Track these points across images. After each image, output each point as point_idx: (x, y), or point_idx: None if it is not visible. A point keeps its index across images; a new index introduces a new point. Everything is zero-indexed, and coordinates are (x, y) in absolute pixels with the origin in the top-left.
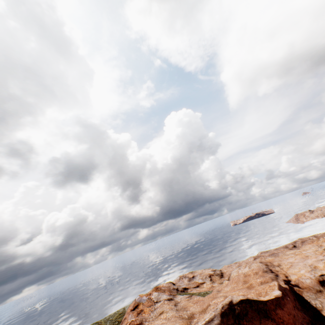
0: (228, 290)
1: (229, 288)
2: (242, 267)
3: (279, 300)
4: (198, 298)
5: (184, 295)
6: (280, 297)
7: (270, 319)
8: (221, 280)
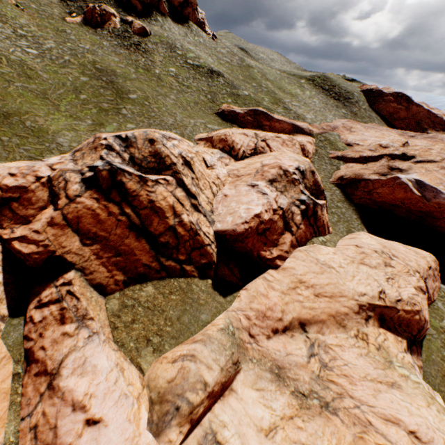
0: None
1: None
2: None
3: (419, 105)
4: None
5: None
6: (421, 106)
7: (407, 105)
8: None
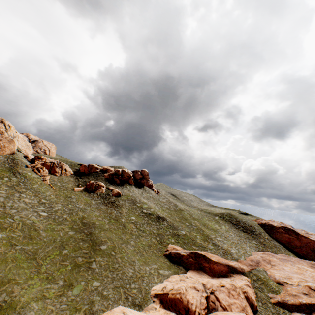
0: None
1: None
2: None
3: (305, 237)
4: None
5: None
6: (307, 237)
7: (296, 236)
8: None
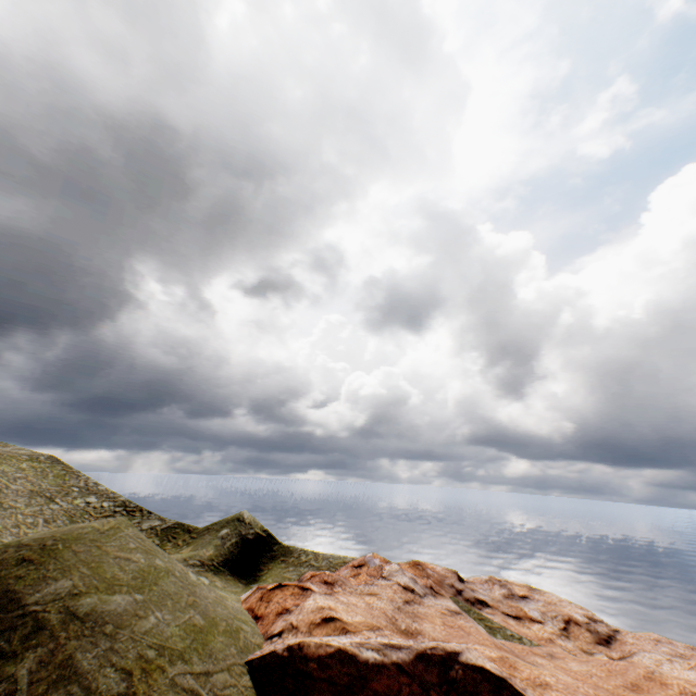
0: (572, 670)
1: (578, 668)
2: (681, 663)
3: None
4: (466, 625)
5: (463, 608)
6: None
7: None
8: (593, 646)
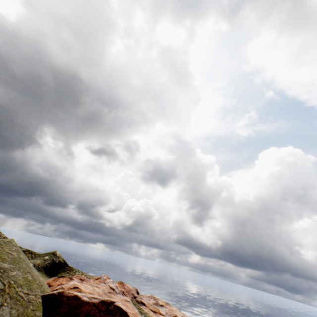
0: None
1: None
2: None
3: None
4: (129, 305)
5: (133, 303)
6: None
7: None
8: None
